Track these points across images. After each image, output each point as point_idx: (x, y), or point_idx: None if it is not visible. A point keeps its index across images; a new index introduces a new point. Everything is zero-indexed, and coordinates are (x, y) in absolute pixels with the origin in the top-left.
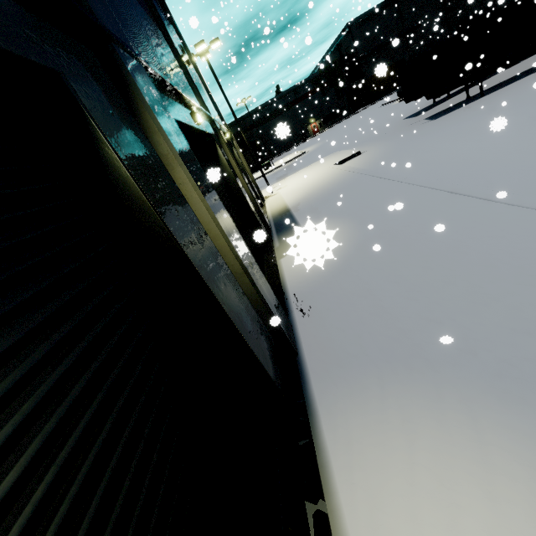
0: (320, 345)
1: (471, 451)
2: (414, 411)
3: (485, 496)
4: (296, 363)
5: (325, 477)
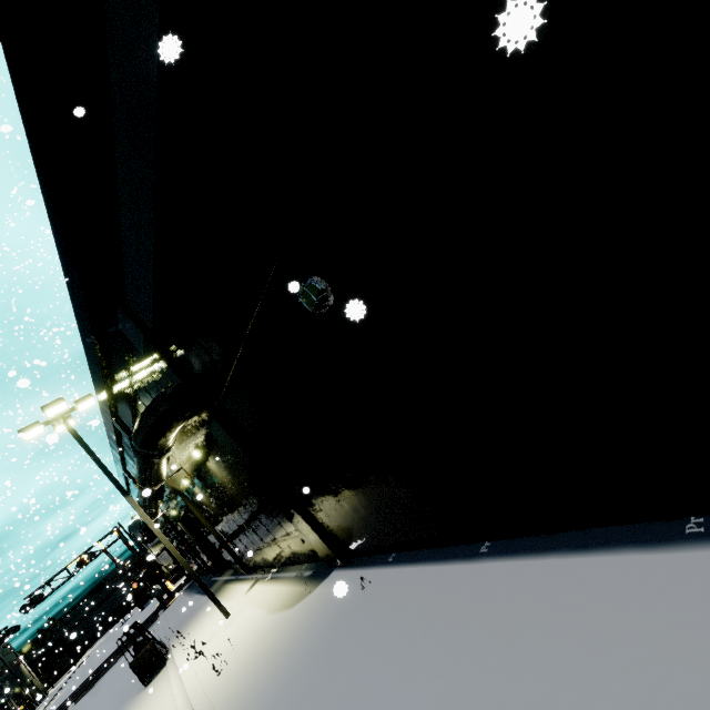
0: None
1: None
2: None
3: None
4: None
5: None
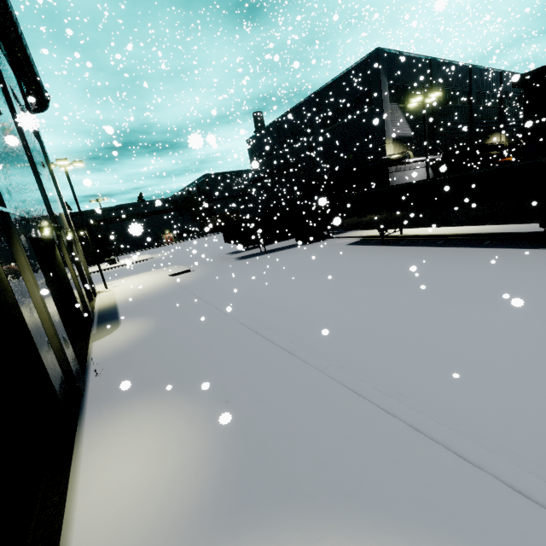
0: (101, 388)
1: (151, 409)
2: (137, 403)
3: (148, 420)
4: (80, 401)
5: (78, 440)
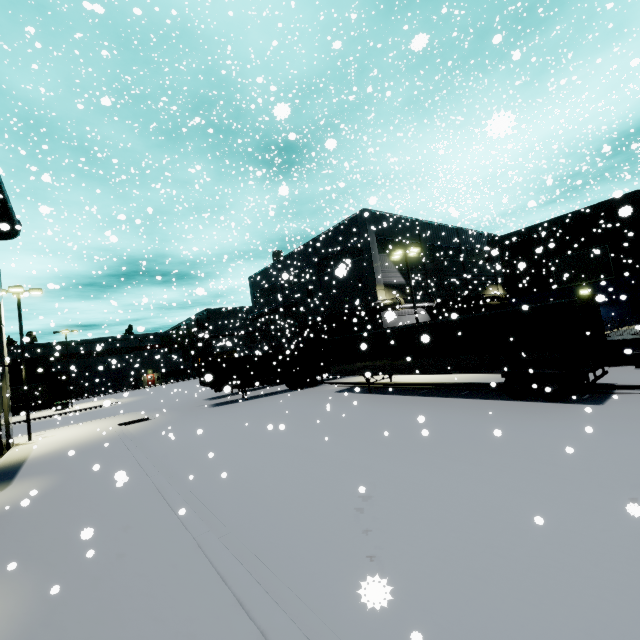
0: None
1: None
2: None
3: None
4: None
5: None
